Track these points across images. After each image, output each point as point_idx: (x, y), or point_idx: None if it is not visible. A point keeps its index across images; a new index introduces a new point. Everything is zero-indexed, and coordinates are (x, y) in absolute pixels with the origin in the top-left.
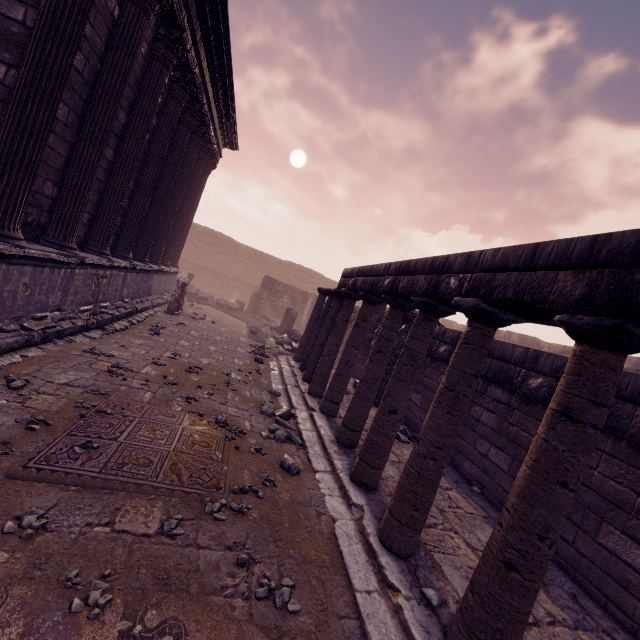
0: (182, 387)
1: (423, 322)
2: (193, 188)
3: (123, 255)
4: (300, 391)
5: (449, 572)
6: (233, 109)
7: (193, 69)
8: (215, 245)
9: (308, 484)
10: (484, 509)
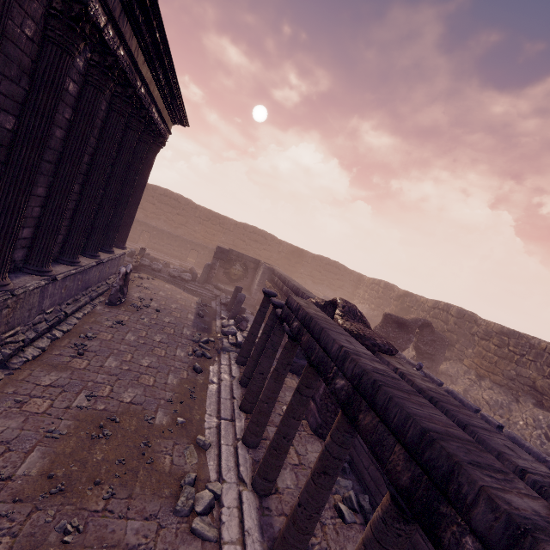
0: (69, 494)
1: (397, 522)
2: (137, 171)
3: (38, 269)
4: (234, 433)
5: None
6: (177, 89)
7: (115, 50)
8: (175, 207)
9: None
10: None
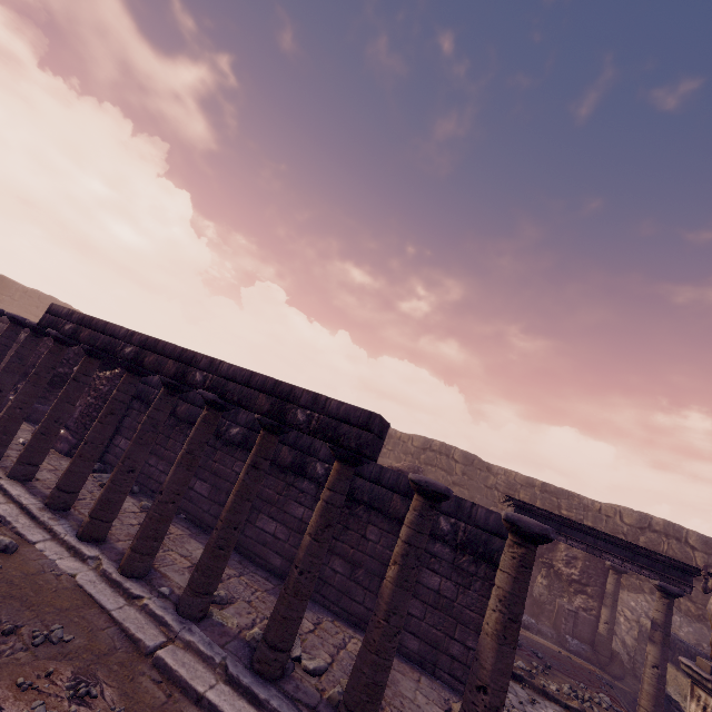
0: None
1: (167, 397)
2: None
3: None
4: None
5: (172, 575)
6: None
7: None
8: None
9: (33, 556)
10: (189, 529)
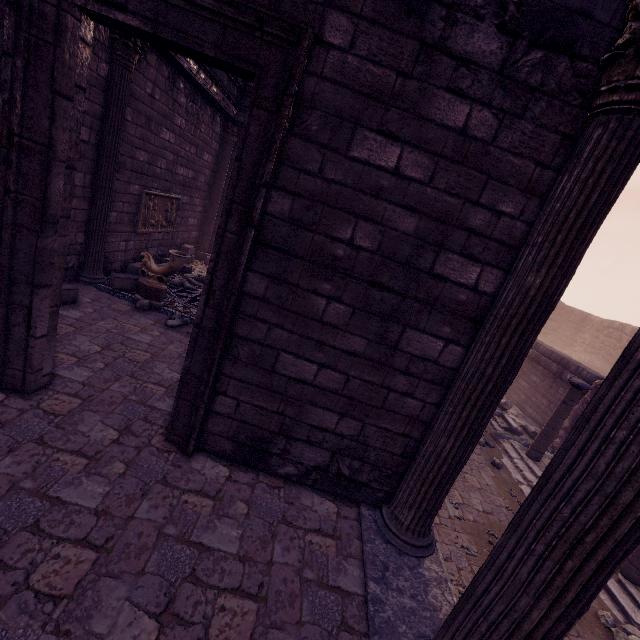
0: None
1: None
2: None
3: None
4: None
5: None
6: None
7: None
8: None
9: None
10: None
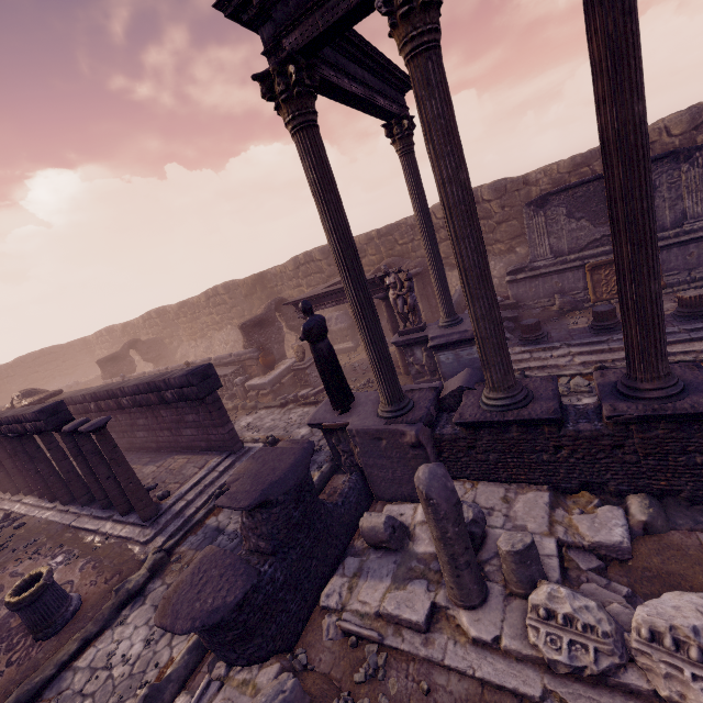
0: None
1: (14, 440)
2: None
3: None
4: (8, 500)
5: None
6: None
7: None
8: None
9: (33, 521)
10: None
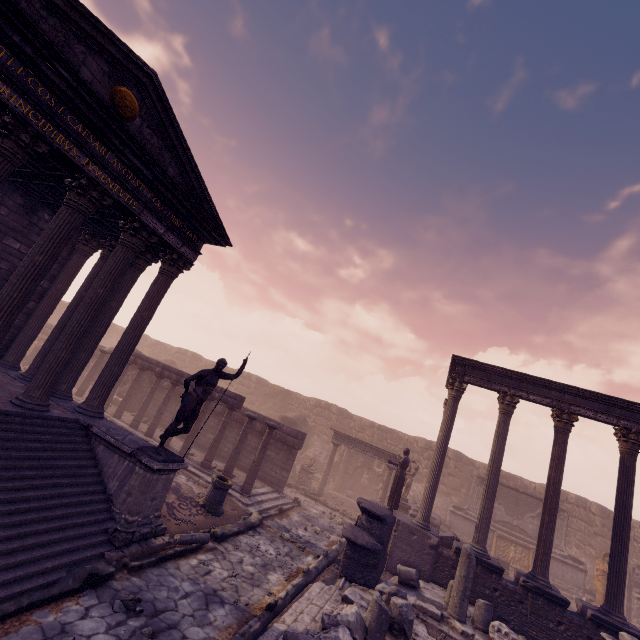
0: None
1: (173, 388)
2: None
3: None
4: None
5: (176, 448)
6: None
7: None
8: None
9: None
10: (180, 439)
